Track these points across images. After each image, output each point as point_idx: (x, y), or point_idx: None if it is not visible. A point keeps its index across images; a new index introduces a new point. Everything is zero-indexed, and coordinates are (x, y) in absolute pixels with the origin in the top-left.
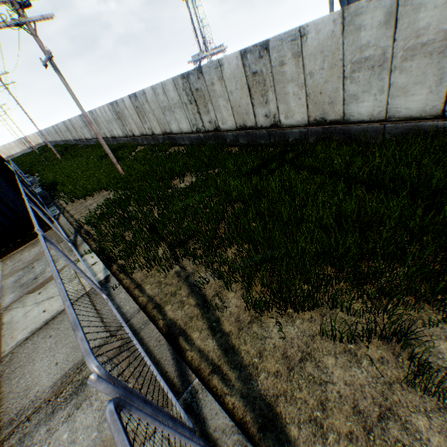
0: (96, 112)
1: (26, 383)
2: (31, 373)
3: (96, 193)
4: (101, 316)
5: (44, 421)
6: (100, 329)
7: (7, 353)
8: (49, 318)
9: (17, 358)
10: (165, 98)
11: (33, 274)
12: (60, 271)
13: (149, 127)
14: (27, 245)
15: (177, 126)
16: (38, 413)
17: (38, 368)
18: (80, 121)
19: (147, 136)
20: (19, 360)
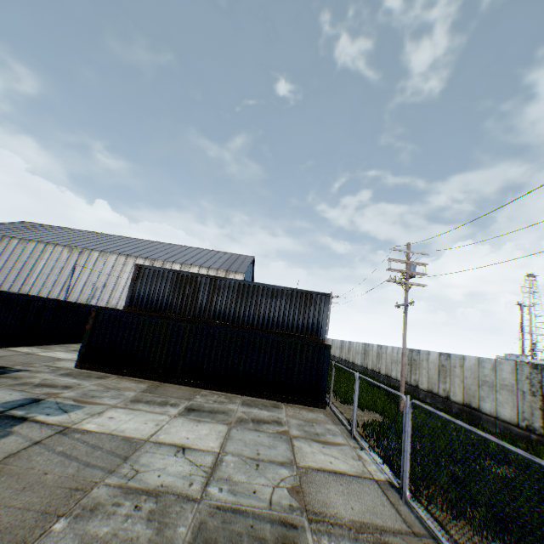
0: (386, 348)
1: (324, 498)
2: (326, 494)
3: (366, 410)
4: (397, 508)
5: (347, 537)
6: (397, 517)
7: (301, 465)
8: (337, 469)
9: (311, 475)
10: (490, 374)
11: (313, 429)
12: (340, 443)
13: (445, 388)
14: (303, 406)
15: (492, 406)
16: (340, 527)
17: (332, 496)
18: (361, 347)
19: (435, 395)
20: (313, 477)
